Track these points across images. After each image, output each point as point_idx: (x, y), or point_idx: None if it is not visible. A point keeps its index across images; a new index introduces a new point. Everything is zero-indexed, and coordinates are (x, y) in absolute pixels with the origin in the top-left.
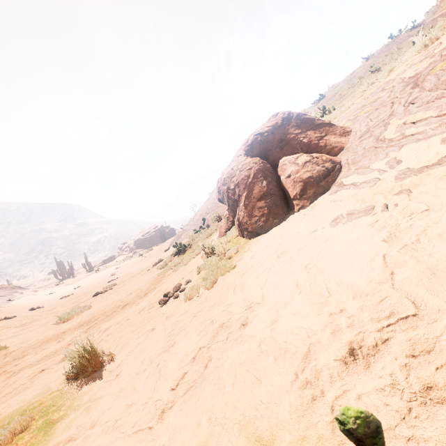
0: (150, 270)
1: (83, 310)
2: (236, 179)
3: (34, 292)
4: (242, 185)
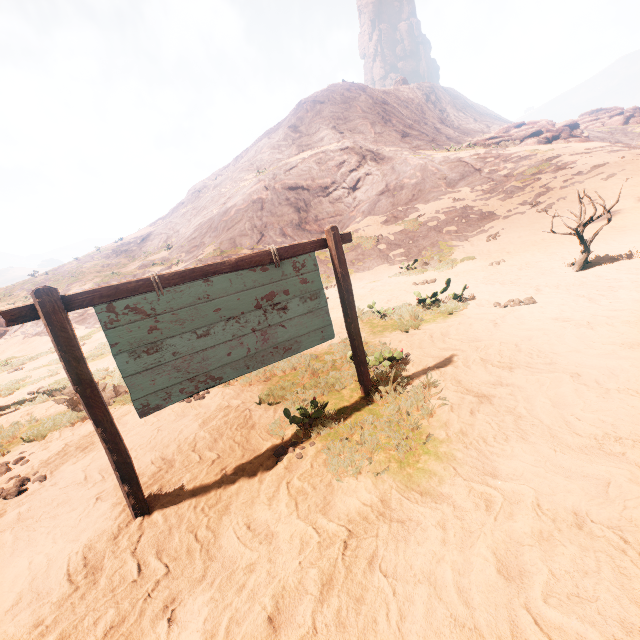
0: None
1: None
2: None
3: None
4: None
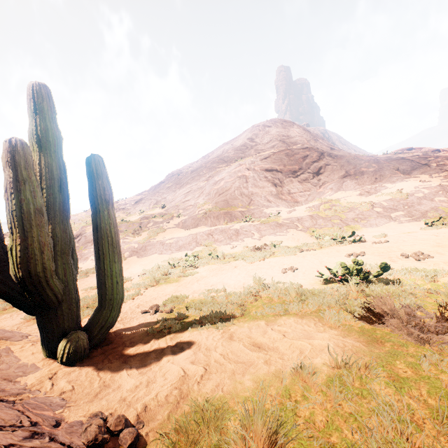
0: None
1: None
2: None
3: None
4: None
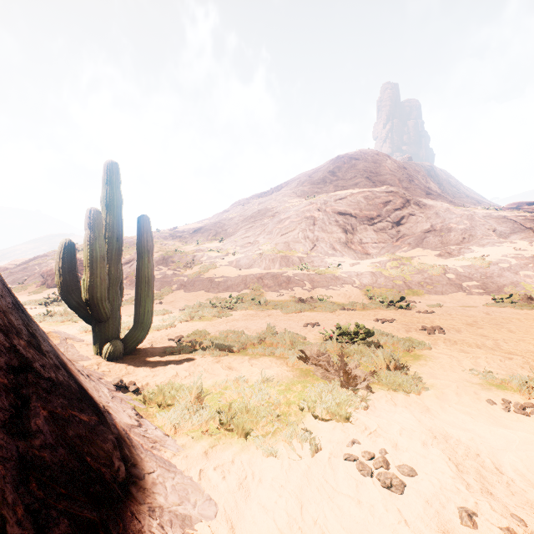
0: None
1: None
2: (52, 272)
3: None
4: (53, 274)
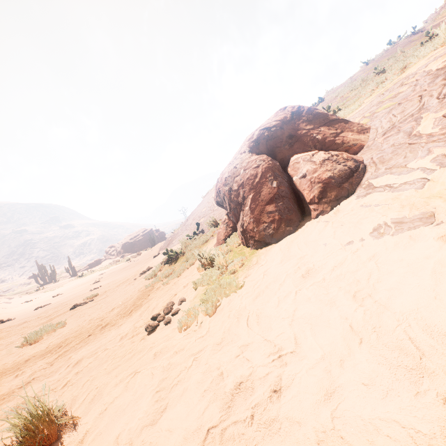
0: (137, 279)
1: (56, 328)
2: (240, 178)
3: (9, 299)
4: (247, 185)
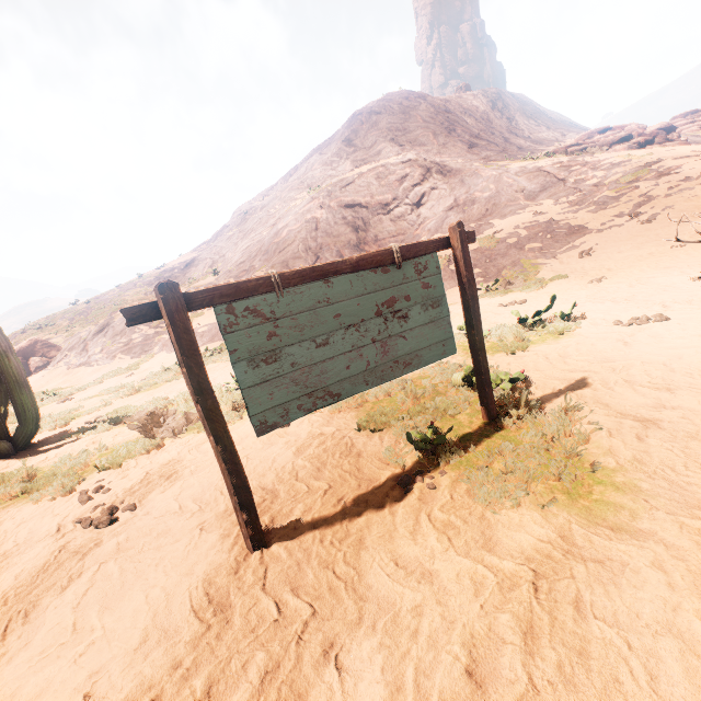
0: None
1: None
2: None
3: None
4: None
